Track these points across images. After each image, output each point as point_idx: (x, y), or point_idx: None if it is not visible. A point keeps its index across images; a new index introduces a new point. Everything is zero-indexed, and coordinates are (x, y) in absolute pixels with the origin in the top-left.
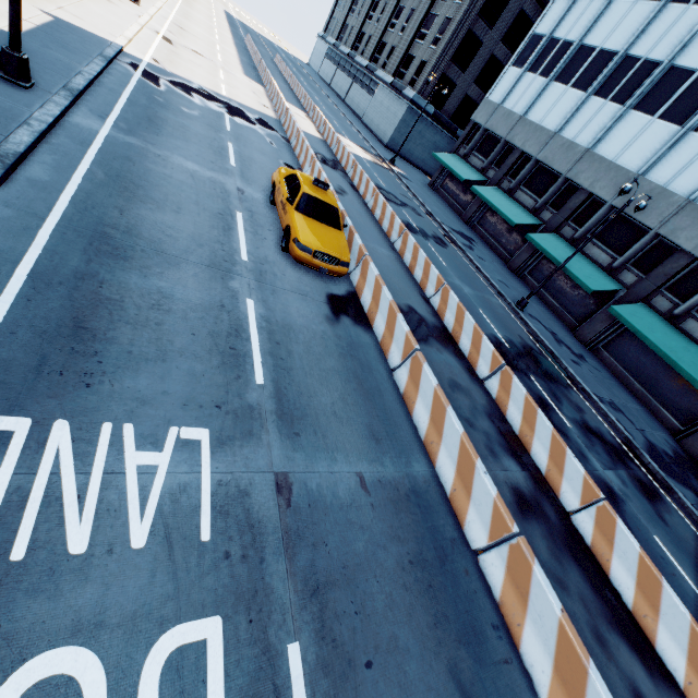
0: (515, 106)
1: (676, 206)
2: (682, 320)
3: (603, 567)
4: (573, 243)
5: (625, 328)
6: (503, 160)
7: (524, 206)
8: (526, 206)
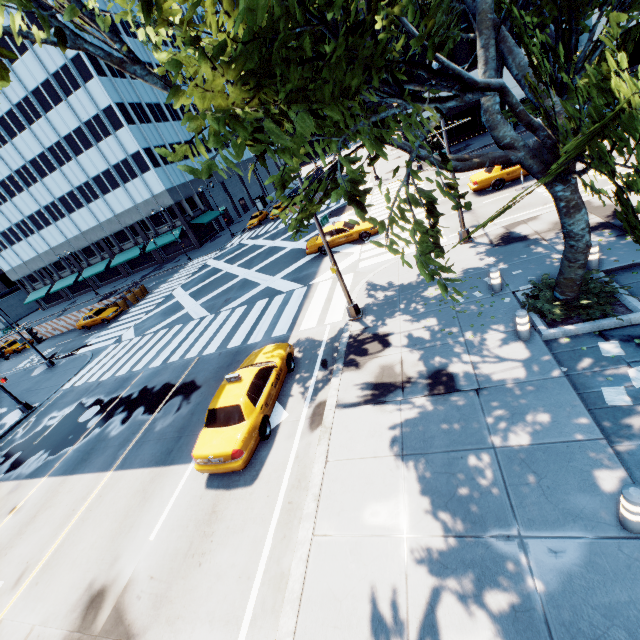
0: (17, 263)
1: (82, 236)
2: (122, 249)
3: None
4: (90, 266)
5: (126, 262)
6: (44, 275)
7: (69, 275)
8: (70, 275)
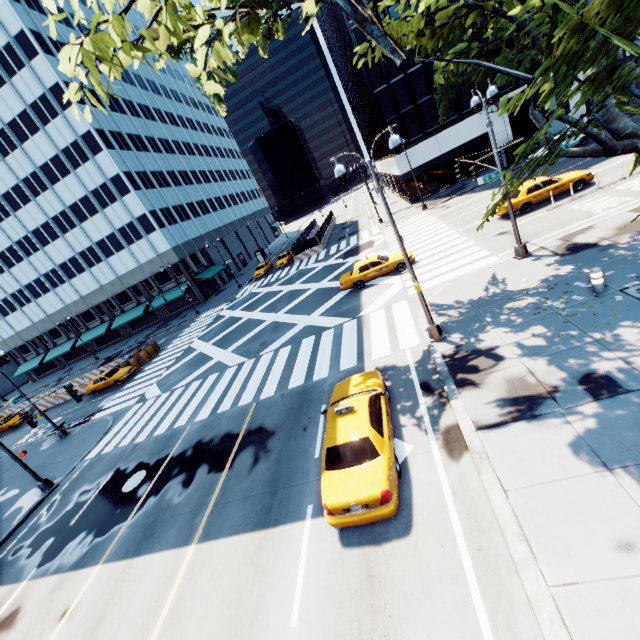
0: (9, 334)
1: (82, 301)
2: (124, 310)
3: None
4: (89, 330)
5: (127, 324)
6: (37, 345)
7: (65, 342)
8: (66, 342)
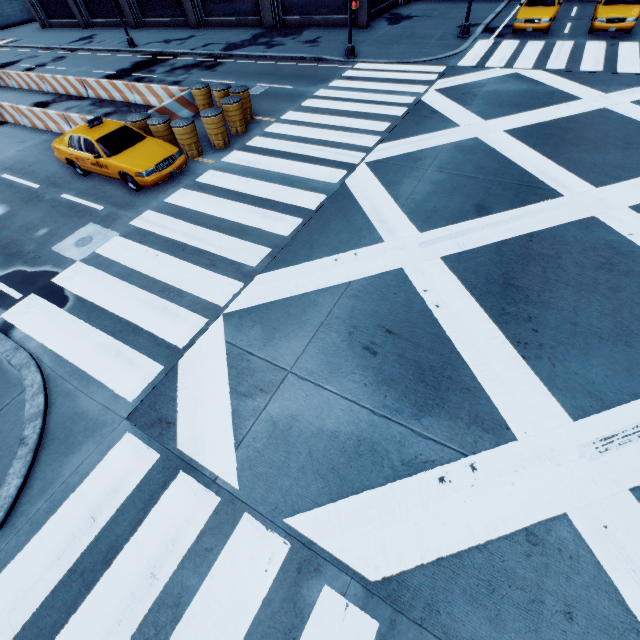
0: None
1: None
2: None
3: (151, 105)
4: None
5: None
6: None
7: None
8: None
